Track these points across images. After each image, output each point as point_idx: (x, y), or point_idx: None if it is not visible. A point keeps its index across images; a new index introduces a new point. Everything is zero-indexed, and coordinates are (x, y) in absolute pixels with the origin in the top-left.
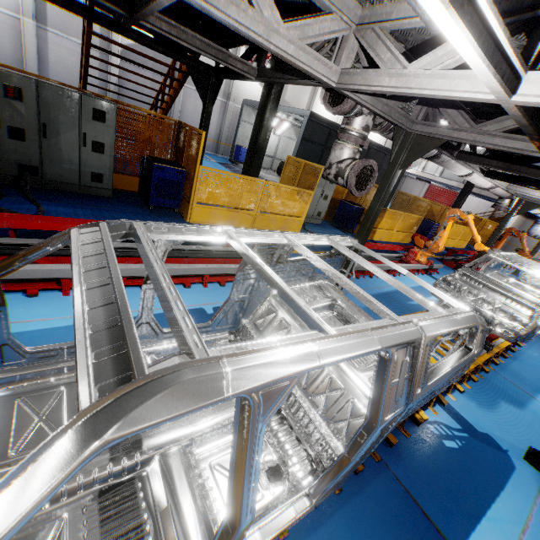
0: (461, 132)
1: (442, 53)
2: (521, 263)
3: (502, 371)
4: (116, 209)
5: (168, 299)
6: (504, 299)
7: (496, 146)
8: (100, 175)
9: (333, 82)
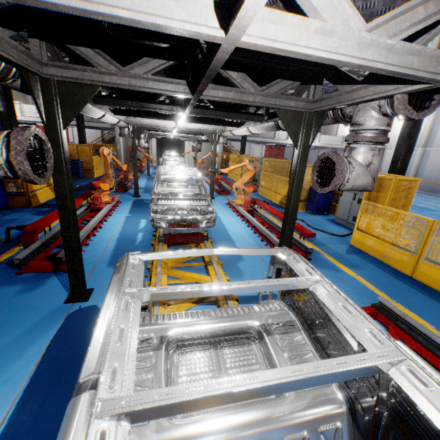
0: (112, 76)
1: None
2: (178, 173)
3: (217, 245)
4: None
5: None
6: (190, 202)
7: (154, 89)
8: None
9: None
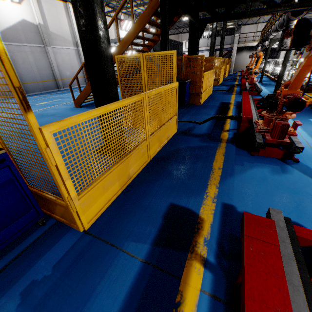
0: None
1: None
2: None
3: None
4: (184, 112)
5: None
6: None
7: None
8: None
9: None
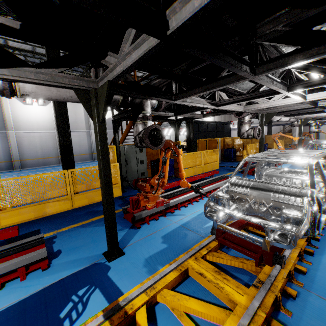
0: (281, 108)
1: (279, 96)
2: (322, 141)
3: None
4: None
5: (289, 156)
6: None
7: (296, 108)
8: (144, 173)
9: (243, 110)
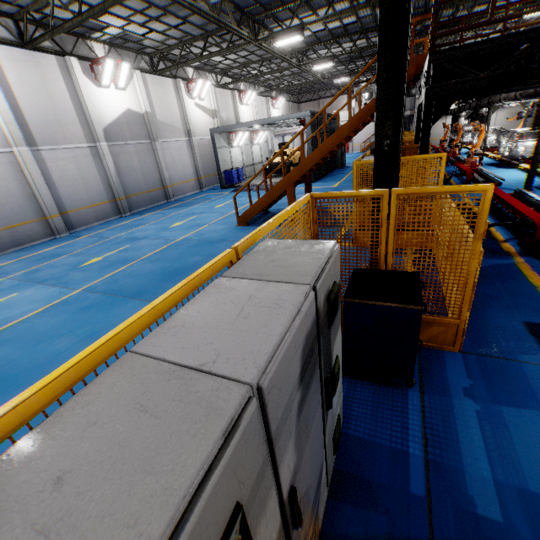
0: None
1: None
2: None
3: None
4: None
5: None
6: None
7: None
8: None
9: None
